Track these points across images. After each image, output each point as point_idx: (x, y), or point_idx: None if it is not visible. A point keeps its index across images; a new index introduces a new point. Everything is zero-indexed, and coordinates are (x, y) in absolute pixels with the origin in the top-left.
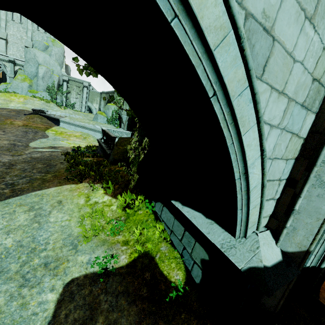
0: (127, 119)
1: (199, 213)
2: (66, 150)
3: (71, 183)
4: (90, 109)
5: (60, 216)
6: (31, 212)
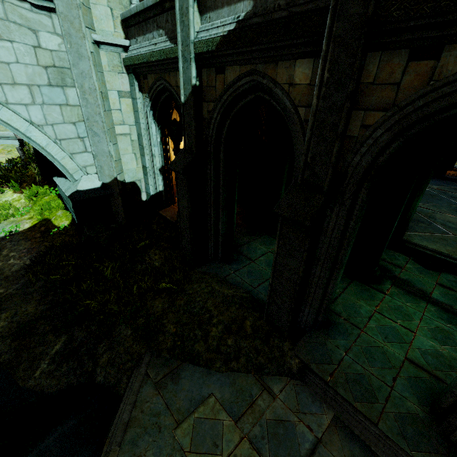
0: None
1: (64, 178)
2: None
3: None
4: None
5: None
6: None
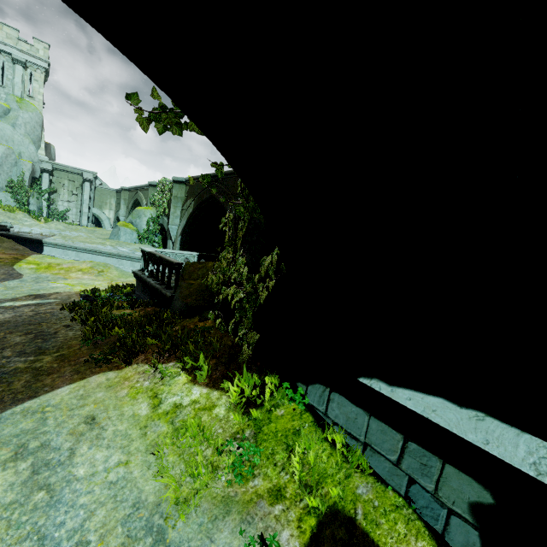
0: (180, 232)
1: (437, 397)
2: (69, 299)
3: (104, 368)
4: (96, 221)
5: (99, 458)
6: (20, 462)
